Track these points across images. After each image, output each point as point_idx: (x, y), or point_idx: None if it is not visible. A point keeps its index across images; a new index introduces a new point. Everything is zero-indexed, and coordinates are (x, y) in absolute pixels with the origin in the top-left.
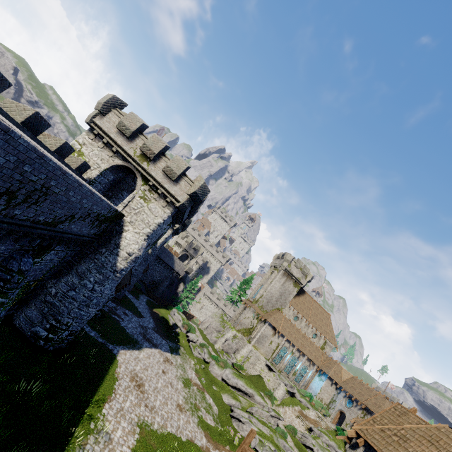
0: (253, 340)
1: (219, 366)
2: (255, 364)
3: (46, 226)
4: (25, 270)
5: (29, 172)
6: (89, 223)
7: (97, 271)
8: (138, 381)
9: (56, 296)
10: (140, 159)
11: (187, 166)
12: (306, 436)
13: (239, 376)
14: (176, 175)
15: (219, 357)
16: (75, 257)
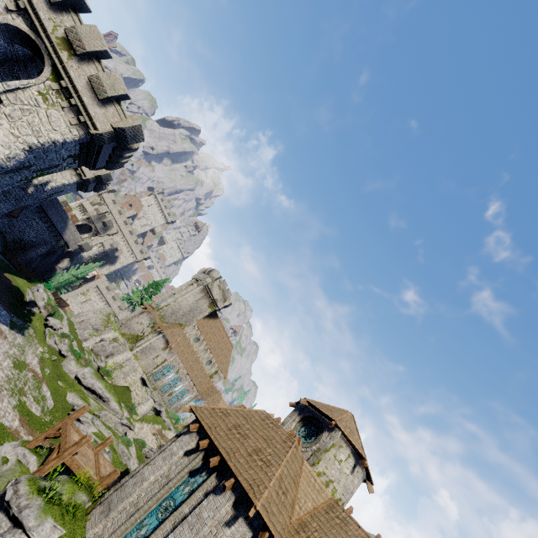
0: (138, 348)
1: (78, 362)
2: (128, 375)
3: None
4: None
5: None
6: None
7: None
8: None
9: None
10: (59, 43)
11: (126, 93)
12: (154, 450)
13: (101, 378)
14: (106, 95)
15: (82, 353)
16: None
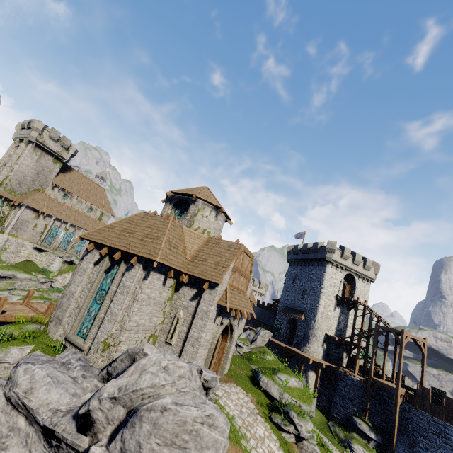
0: (8, 228)
1: None
2: (18, 252)
3: None
4: None
5: None
6: None
7: None
8: None
9: None
10: None
11: None
12: None
13: None
14: None
15: None
16: None
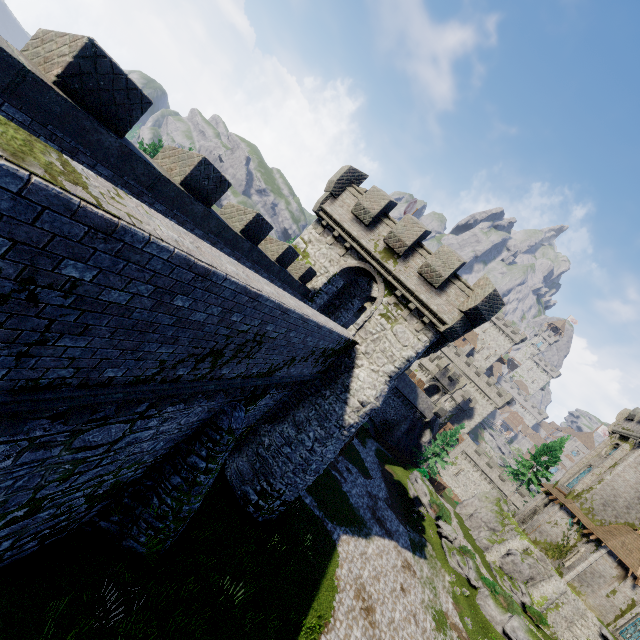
0: (570, 572)
1: (497, 602)
2: (572, 623)
3: (260, 377)
4: (235, 429)
5: (238, 322)
6: (312, 362)
7: (318, 423)
8: (366, 601)
9: (269, 450)
10: (383, 256)
11: (462, 262)
12: None
13: None
14: (442, 279)
15: (496, 586)
16: (293, 397)
